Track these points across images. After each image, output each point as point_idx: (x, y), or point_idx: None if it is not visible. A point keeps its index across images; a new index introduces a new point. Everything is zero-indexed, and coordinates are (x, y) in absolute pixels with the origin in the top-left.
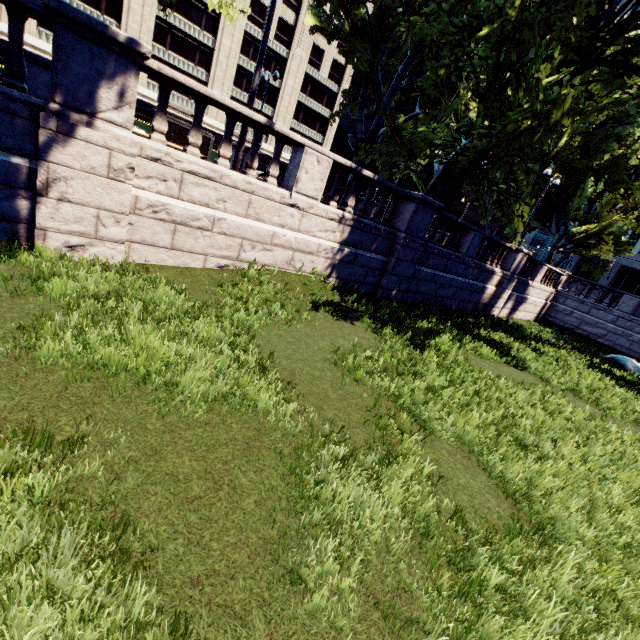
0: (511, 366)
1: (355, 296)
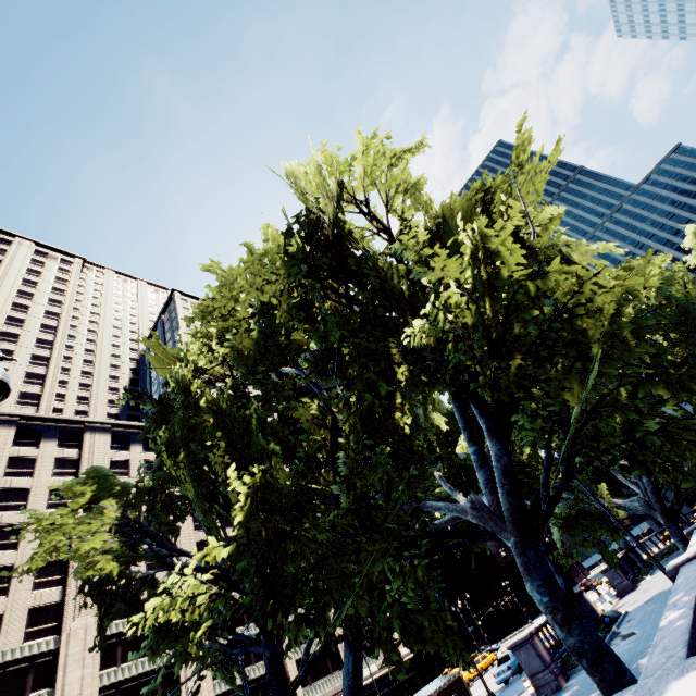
0: None
1: None
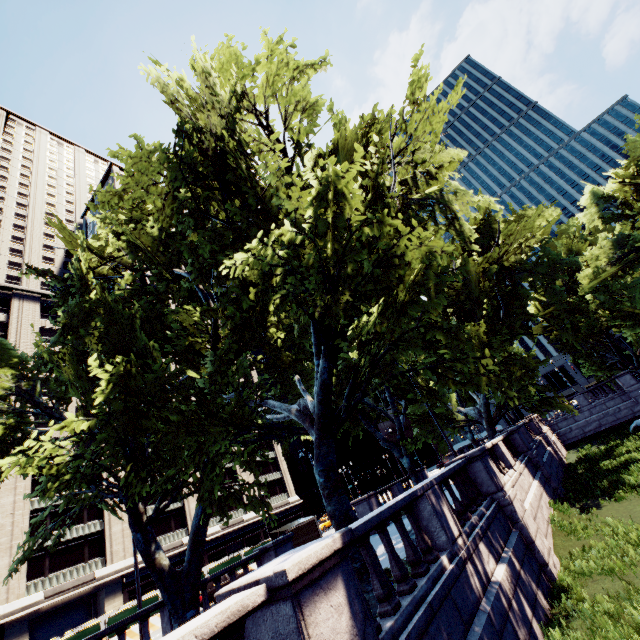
0: None
1: (567, 502)
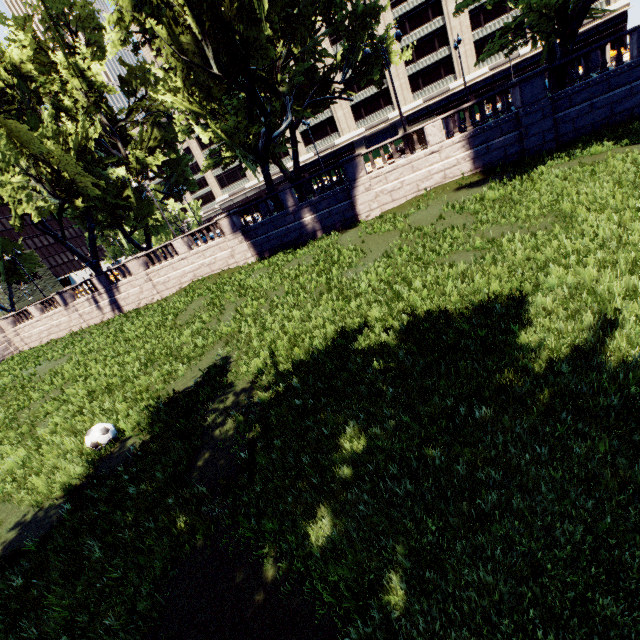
0: (628, 146)
1: (498, 169)
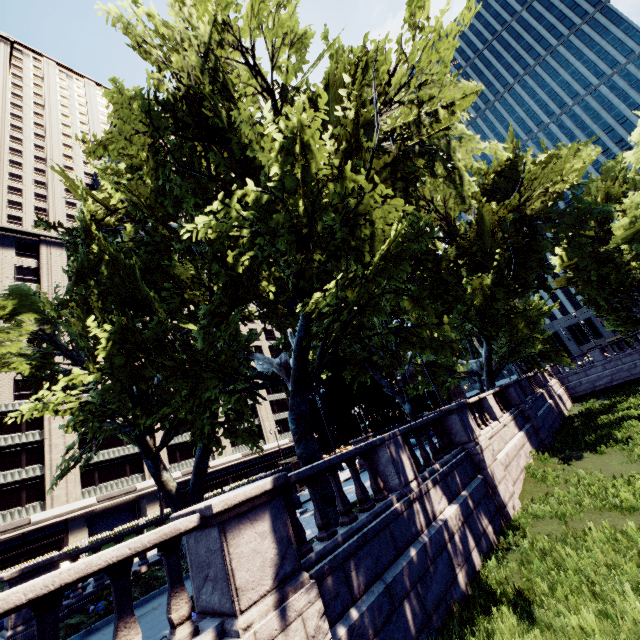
0: None
1: (550, 452)
